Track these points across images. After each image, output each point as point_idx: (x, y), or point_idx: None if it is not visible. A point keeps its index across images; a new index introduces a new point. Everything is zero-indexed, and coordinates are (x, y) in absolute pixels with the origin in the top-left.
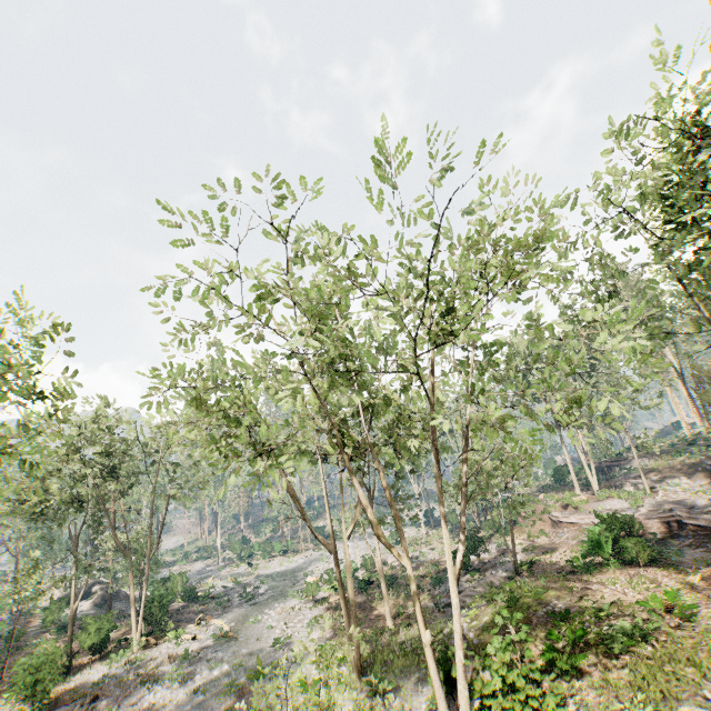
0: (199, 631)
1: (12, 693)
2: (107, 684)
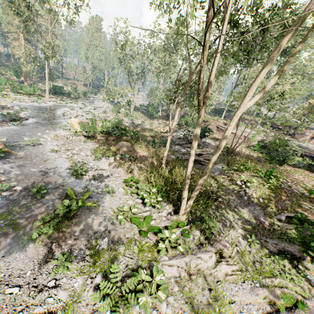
0: None
1: None
2: None
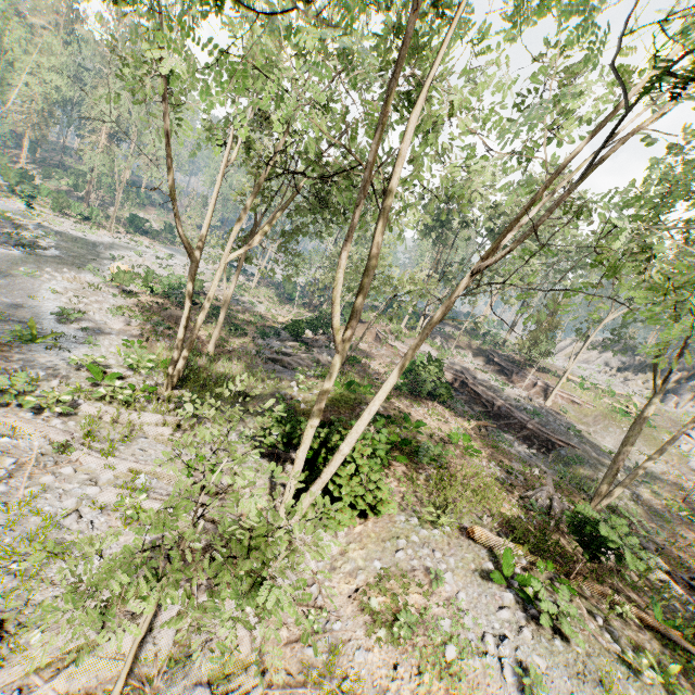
0: None
1: None
2: None
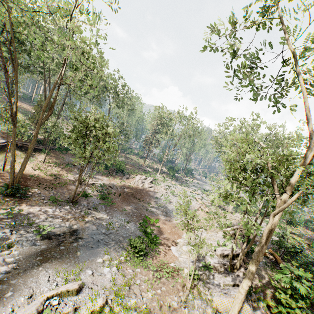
0: (193, 180)
1: (168, 168)
2: (179, 177)
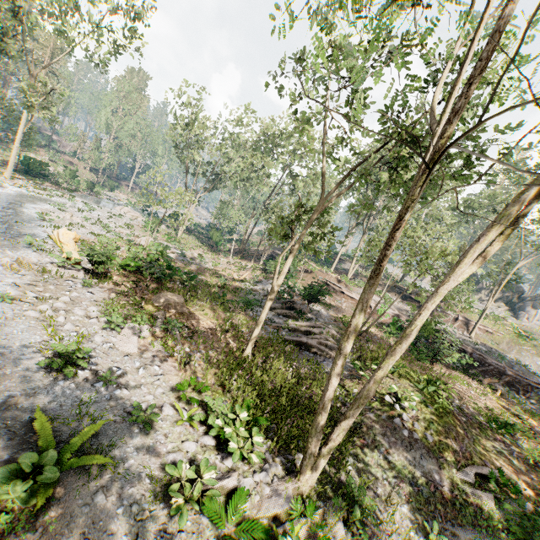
0: None
1: None
2: None
